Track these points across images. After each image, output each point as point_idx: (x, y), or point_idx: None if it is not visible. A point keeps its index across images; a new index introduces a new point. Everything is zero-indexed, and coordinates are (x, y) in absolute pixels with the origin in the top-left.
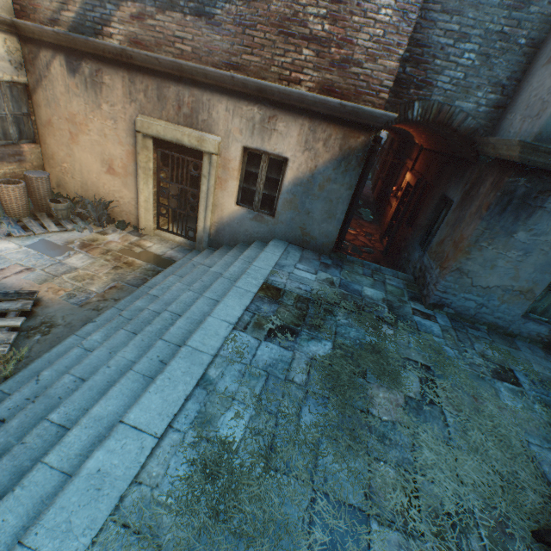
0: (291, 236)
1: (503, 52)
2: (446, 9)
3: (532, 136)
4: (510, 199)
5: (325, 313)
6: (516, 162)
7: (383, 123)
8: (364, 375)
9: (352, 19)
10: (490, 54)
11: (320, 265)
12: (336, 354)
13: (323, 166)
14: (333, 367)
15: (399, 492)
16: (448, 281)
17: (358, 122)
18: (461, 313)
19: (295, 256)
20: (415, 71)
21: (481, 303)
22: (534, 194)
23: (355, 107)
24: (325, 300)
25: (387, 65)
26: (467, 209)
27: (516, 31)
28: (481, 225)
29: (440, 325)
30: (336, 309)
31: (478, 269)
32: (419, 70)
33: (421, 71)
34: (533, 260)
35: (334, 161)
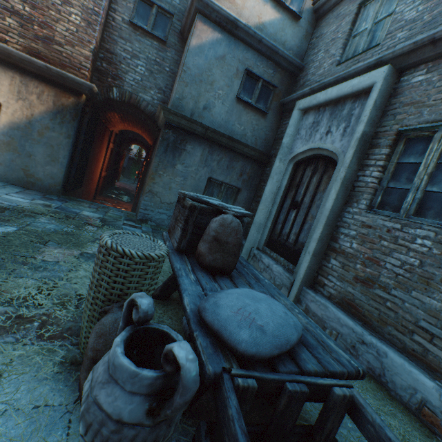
0: (13, 177)
1: (159, 72)
2: (122, 37)
3: (170, 107)
4: (168, 143)
5: (25, 216)
6: (165, 121)
7: (87, 90)
8: (44, 242)
9: (50, 12)
10: (153, 71)
11: (42, 198)
12: (18, 232)
13: (40, 116)
14: (7, 237)
15: (32, 289)
16: (147, 201)
17: (67, 86)
18: (160, 225)
19: (13, 190)
20: (110, 68)
21: (170, 215)
22: (179, 141)
23: (59, 71)
24: (31, 211)
25: (84, 53)
26: (154, 156)
27: (163, 63)
28: (157, 160)
29: (143, 230)
30: (40, 215)
31: (162, 191)
32: (113, 67)
33: (114, 69)
34: (190, 183)
35: (50, 113)
